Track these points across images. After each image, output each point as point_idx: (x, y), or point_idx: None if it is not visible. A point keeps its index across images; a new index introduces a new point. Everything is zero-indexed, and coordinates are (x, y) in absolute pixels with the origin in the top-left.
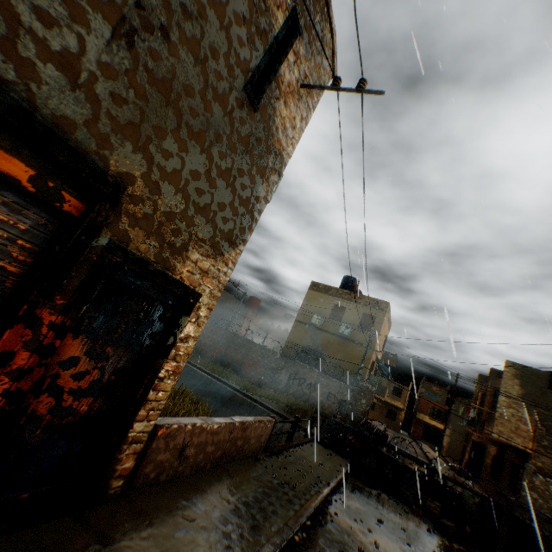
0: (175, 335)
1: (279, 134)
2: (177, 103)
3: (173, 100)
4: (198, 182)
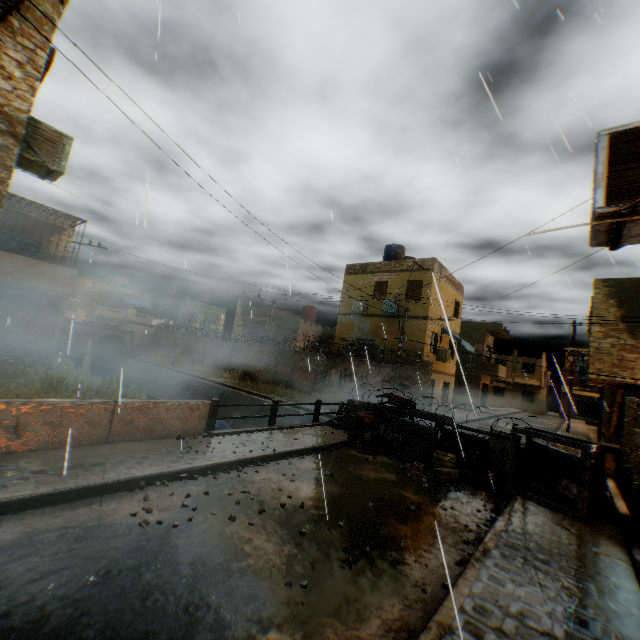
0: None
1: None
2: None
3: None
4: None
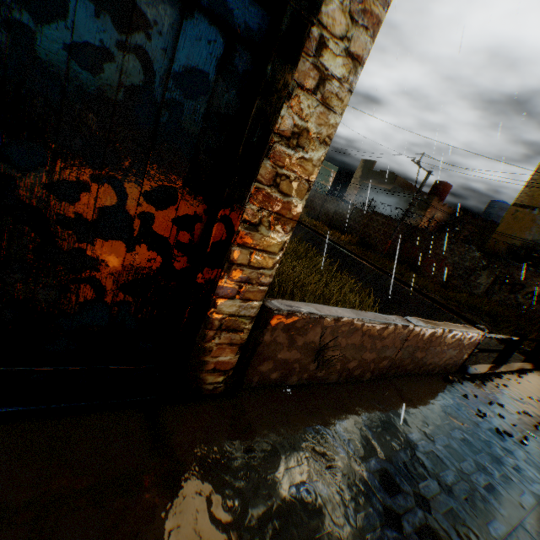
0: (264, 120)
1: None
2: None
3: None
4: None
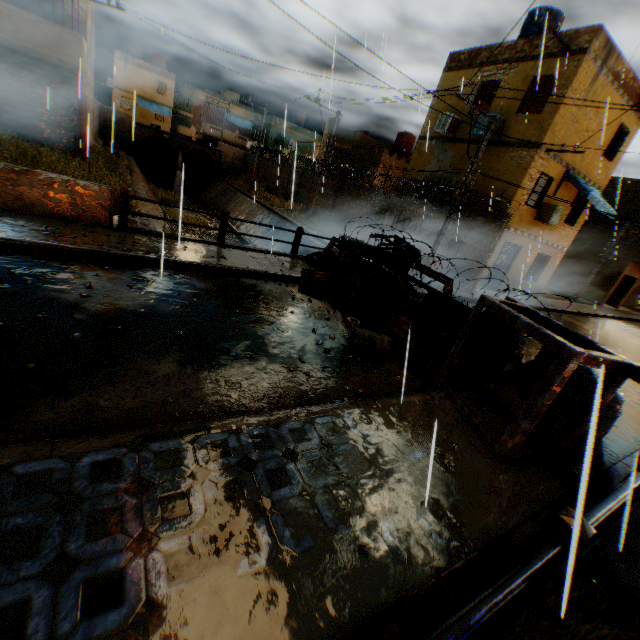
0: None
1: None
2: None
3: None
4: None
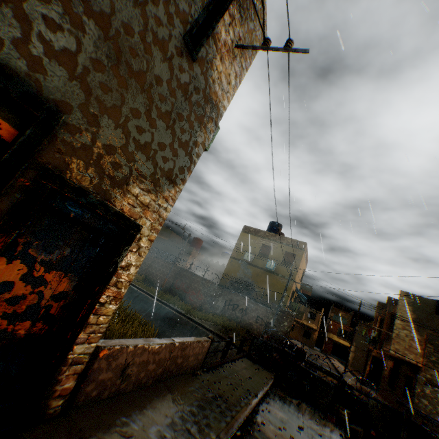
0: (116, 263)
1: (216, 87)
2: (116, 39)
3: (112, 36)
4: (139, 120)
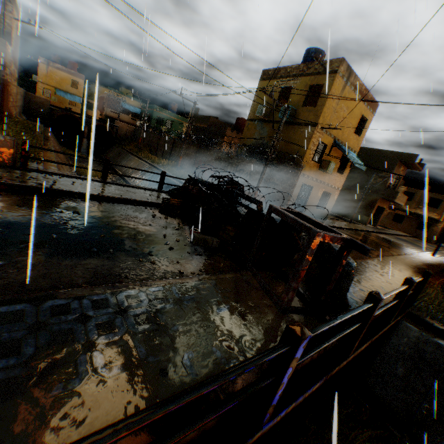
0: None
1: None
2: None
3: None
4: None
